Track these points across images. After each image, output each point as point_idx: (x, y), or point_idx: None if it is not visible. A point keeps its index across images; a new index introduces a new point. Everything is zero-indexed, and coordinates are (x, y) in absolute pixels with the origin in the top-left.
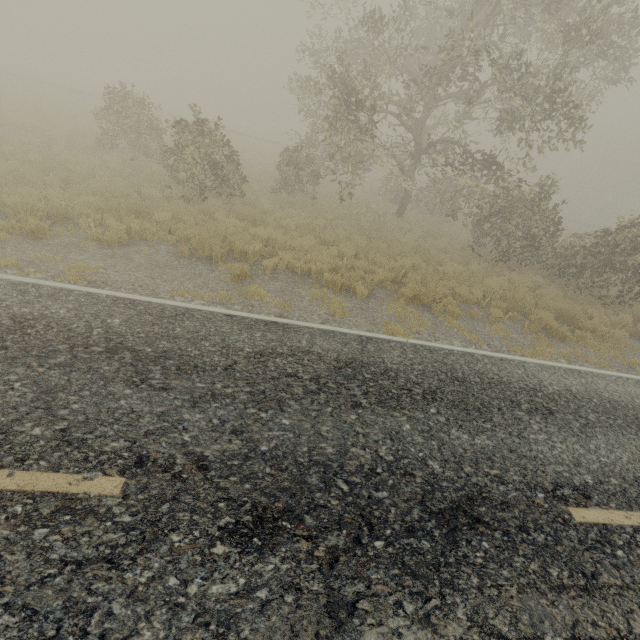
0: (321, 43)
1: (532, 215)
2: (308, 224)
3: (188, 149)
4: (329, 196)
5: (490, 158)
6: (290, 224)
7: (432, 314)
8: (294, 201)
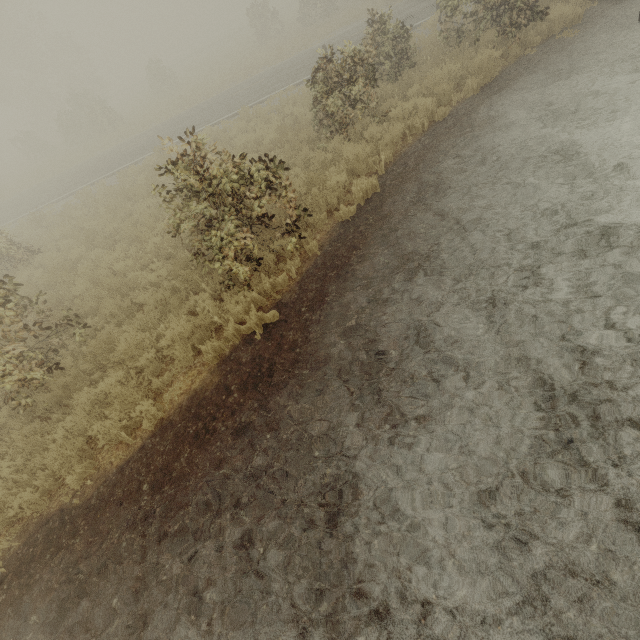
0: None
1: None
2: None
3: None
4: None
5: None
6: None
7: None
8: None
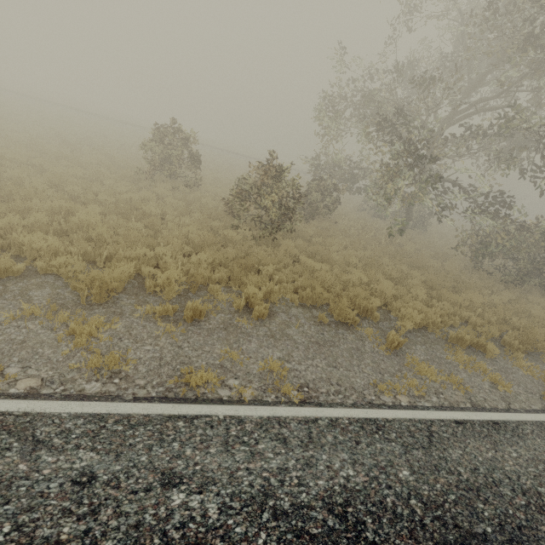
0: (342, 91)
1: (542, 245)
2: (371, 260)
3: (271, 195)
4: (340, 218)
5: (509, 198)
6: (356, 261)
7: (544, 364)
8: (320, 226)
